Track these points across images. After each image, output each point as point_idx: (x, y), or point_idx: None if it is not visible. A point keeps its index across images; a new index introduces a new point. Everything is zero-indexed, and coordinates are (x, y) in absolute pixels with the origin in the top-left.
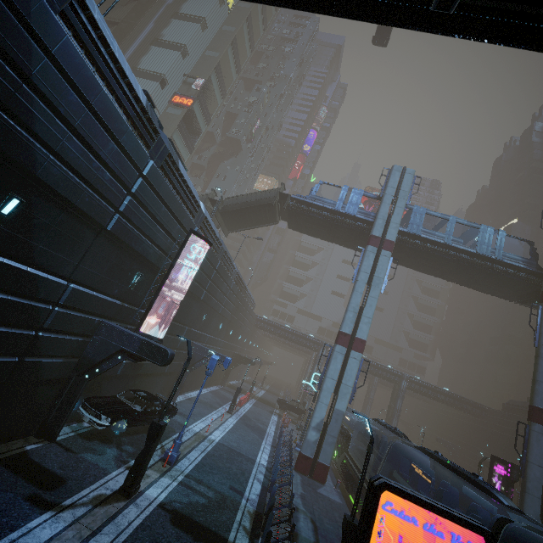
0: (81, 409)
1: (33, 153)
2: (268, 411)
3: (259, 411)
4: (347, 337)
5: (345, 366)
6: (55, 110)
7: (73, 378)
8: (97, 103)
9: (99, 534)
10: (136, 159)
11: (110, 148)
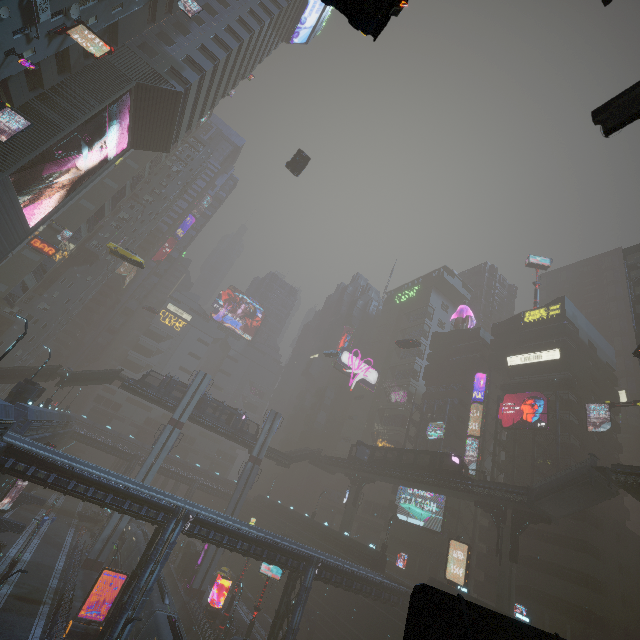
0: None
1: None
2: (67, 524)
3: (58, 526)
4: None
5: None
6: None
7: None
8: None
9: None
10: None
11: None
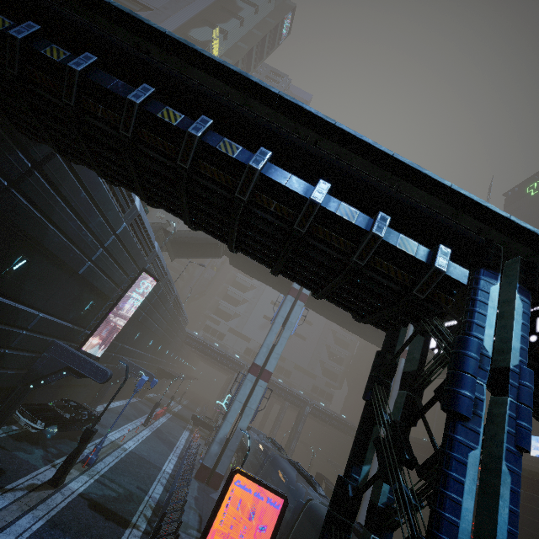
0: (17, 413)
1: (46, 231)
2: (181, 426)
3: (172, 426)
4: (258, 368)
5: (253, 392)
6: (69, 204)
7: (19, 387)
8: (98, 195)
9: (35, 509)
10: (114, 224)
11: (98, 221)
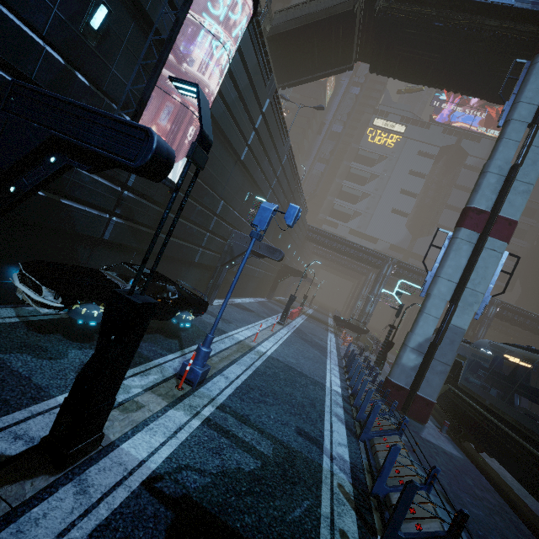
0: (14, 276)
1: None
2: (322, 328)
3: (313, 327)
4: (482, 216)
5: (473, 263)
6: None
7: None
8: None
9: None
10: None
11: None
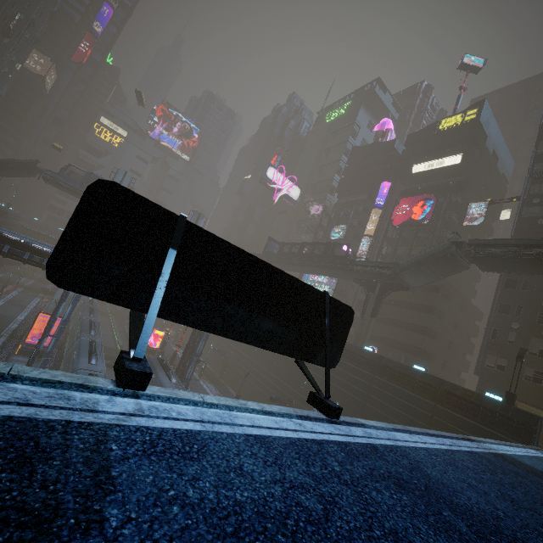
0: None
1: None
2: (33, 296)
3: (24, 296)
4: None
5: None
6: None
7: None
8: None
9: None
10: None
11: None
